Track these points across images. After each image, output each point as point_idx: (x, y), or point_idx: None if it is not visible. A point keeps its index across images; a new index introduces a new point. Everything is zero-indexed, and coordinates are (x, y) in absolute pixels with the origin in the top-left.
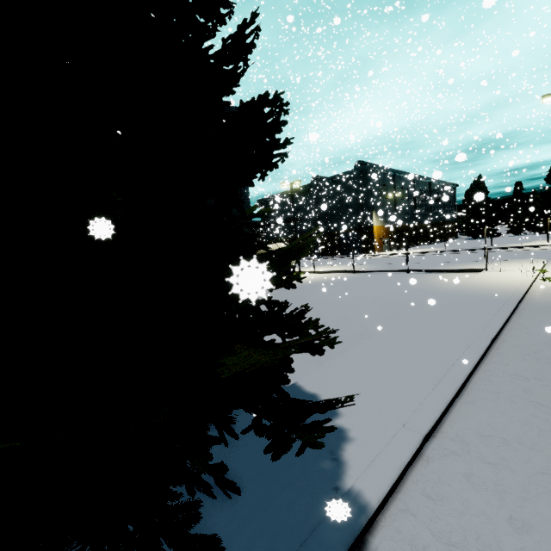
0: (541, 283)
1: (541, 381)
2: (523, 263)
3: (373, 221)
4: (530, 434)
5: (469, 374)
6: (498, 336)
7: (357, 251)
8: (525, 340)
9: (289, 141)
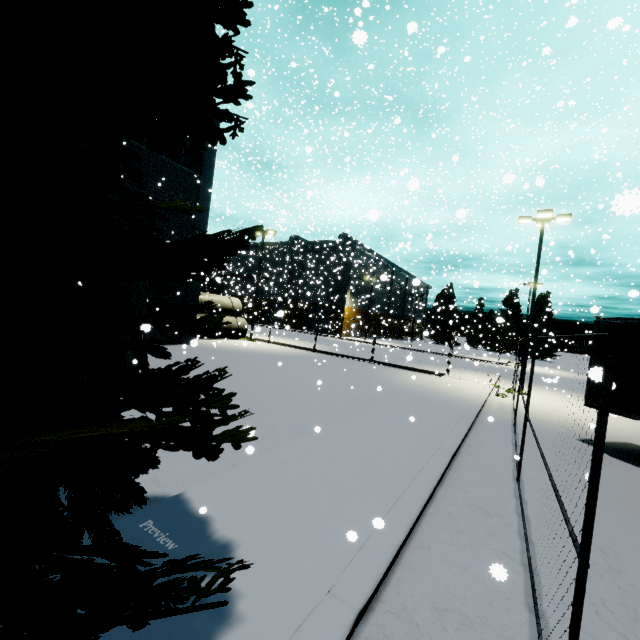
0: (496, 398)
1: (504, 519)
2: (479, 375)
3: (346, 301)
4: (497, 607)
5: (426, 502)
6: (457, 451)
7: (323, 330)
8: (484, 460)
9: (245, 89)
